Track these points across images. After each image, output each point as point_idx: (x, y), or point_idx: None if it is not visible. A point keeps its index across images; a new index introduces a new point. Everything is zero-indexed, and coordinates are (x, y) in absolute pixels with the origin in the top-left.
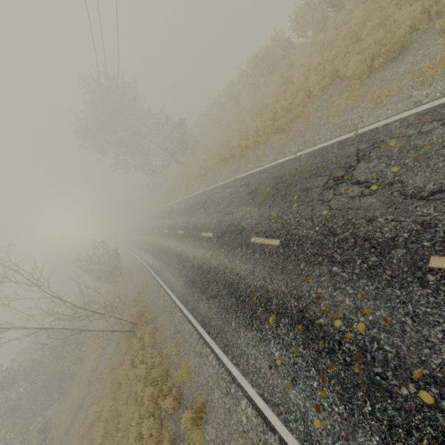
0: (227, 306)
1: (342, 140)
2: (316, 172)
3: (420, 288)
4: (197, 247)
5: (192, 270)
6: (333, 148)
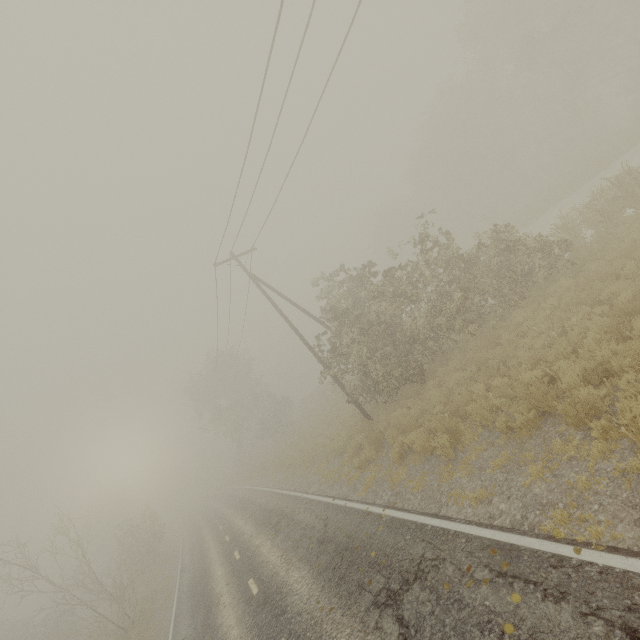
0: (194, 603)
1: (298, 496)
2: (280, 512)
3: (240, 591)
4: (216, 548)
5: (200, 570)
6: (294, 499)
